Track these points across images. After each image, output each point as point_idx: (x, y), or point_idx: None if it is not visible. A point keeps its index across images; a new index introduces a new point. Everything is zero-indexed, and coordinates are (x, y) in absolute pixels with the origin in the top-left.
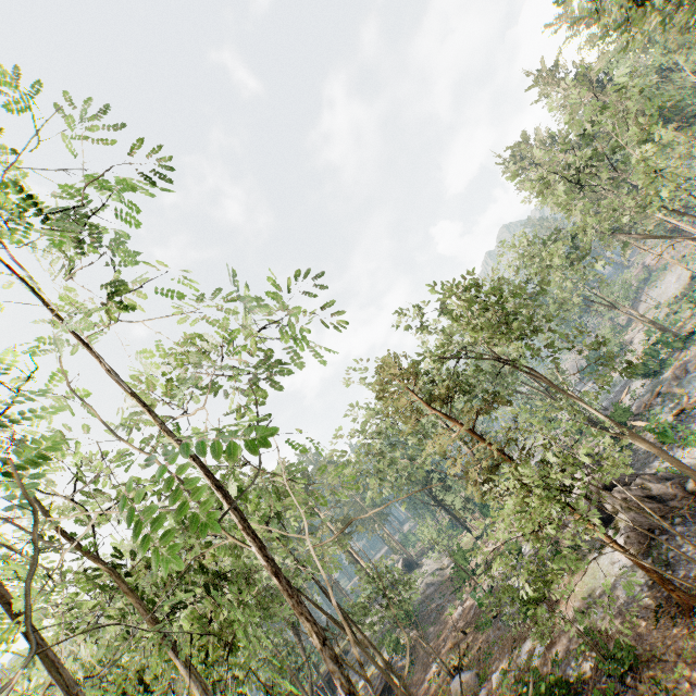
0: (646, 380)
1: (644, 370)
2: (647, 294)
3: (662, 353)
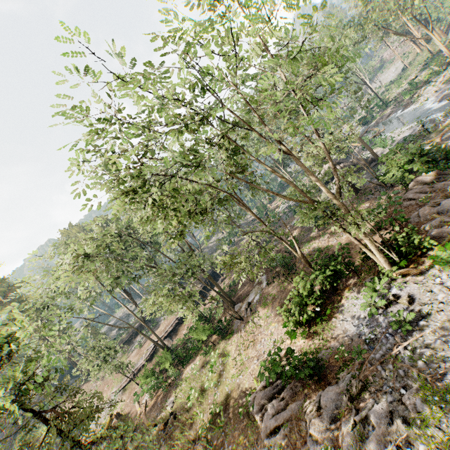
0: (362, 127)
1: (364, 121)
2: (378, 77)
3: (374, 113)
